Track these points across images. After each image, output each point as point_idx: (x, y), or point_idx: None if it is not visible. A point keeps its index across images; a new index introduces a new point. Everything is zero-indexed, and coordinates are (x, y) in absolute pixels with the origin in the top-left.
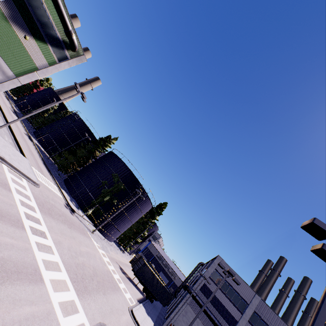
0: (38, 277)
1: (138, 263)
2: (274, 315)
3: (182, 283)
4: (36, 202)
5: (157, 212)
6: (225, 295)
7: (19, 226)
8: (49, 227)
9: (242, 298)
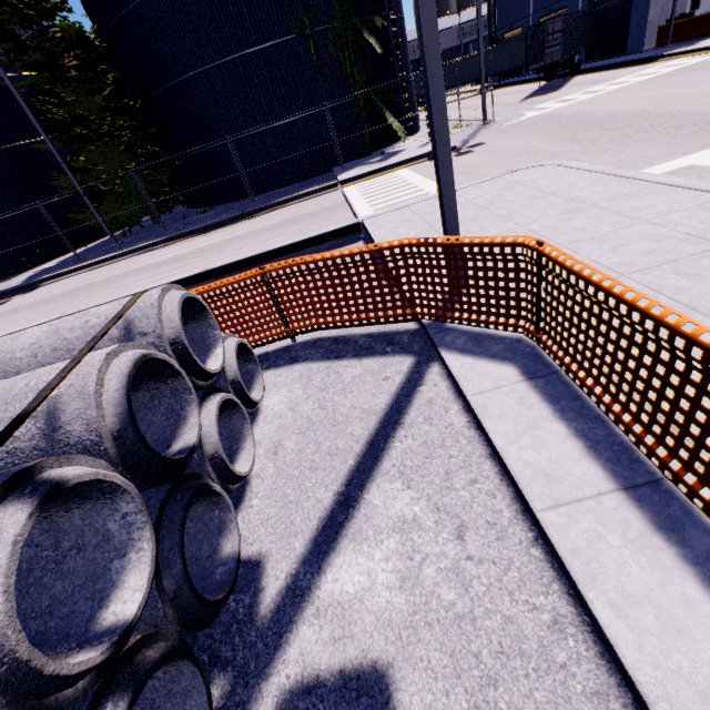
0: None
1: (550, 42)
2: None
3: (490, 11)
4: None
5: None
6: None
7: None
8: None
9: None
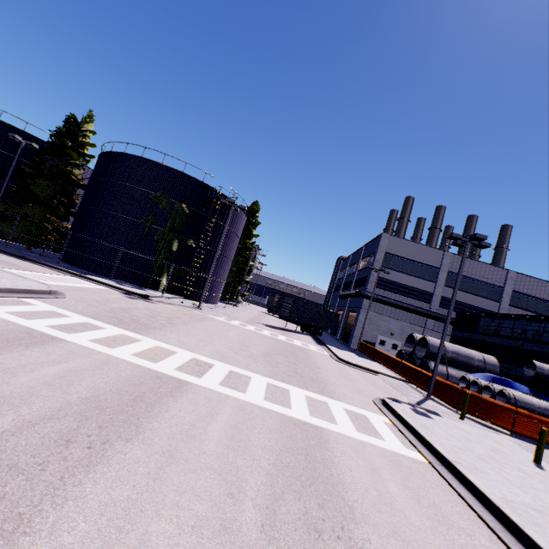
0: (310, 430)
1: (285, 306)
2: (470, 263)
3: (327, 295)
4: (108, 324)
5: (249, 224)
6: (408, 275)
7: (177, 387)
8: (183, 346)
9: (429, 266)
